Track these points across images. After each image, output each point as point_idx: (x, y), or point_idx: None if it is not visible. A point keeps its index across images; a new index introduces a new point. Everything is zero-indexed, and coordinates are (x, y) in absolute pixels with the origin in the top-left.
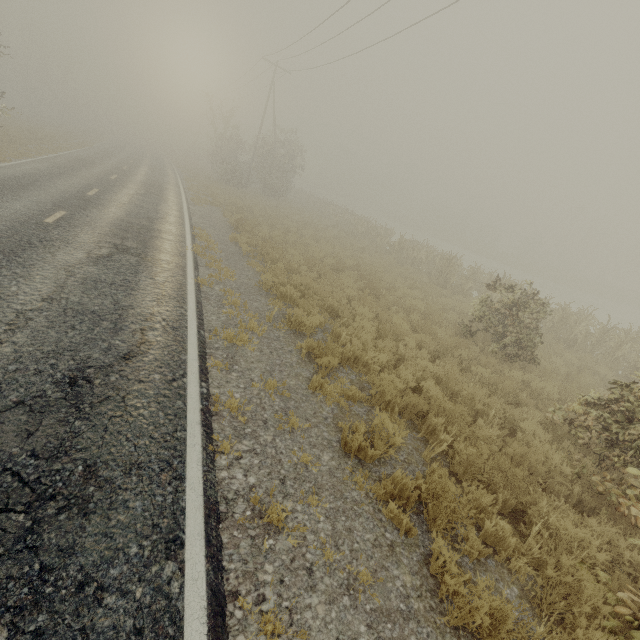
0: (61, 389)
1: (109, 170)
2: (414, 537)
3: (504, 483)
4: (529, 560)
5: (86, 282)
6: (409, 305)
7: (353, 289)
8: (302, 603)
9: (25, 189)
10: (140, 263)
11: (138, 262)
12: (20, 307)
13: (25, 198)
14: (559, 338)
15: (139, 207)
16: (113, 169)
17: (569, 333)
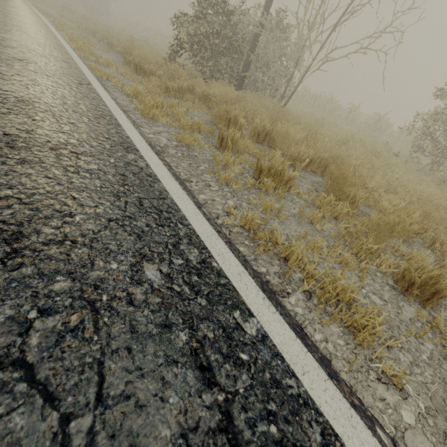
0: None
1: None
2: None
3: None
4: None
5: None
6: None
7: None
8: None
9: None
10: None
11: None
12: None
13: None
14: None
15: None
16: None
17: None
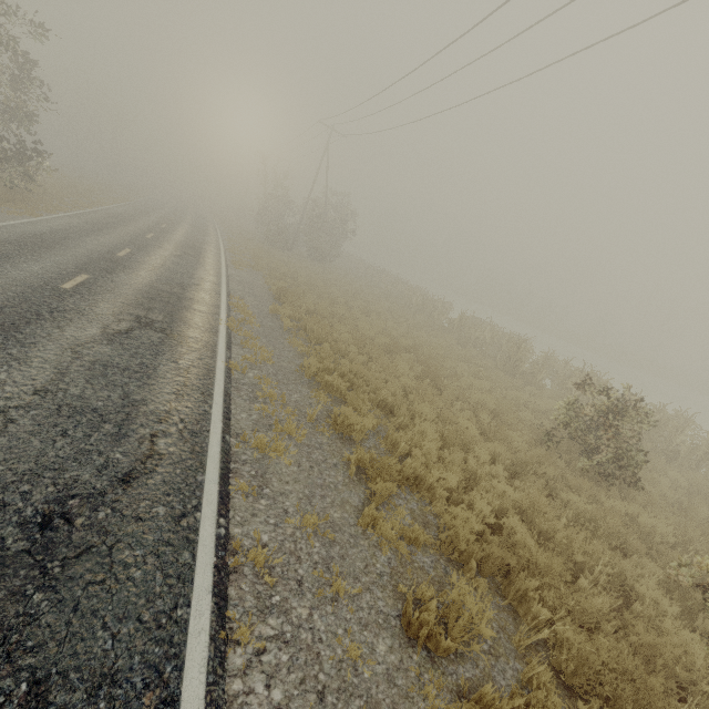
0: (27, 535)
1: (146, 228)
2: None
3: (634, 698)
4: None
5: (94, 367)
6: (476, 400)
7: (409, 377)
8: None
9: (49, 248)
10: (163, 341)
11: (161, 340)
12: (3, 403)
13: (46, 258)
14: (656, 448)
15: (172, 271)
16: (151, 227)
17: (668, 442)
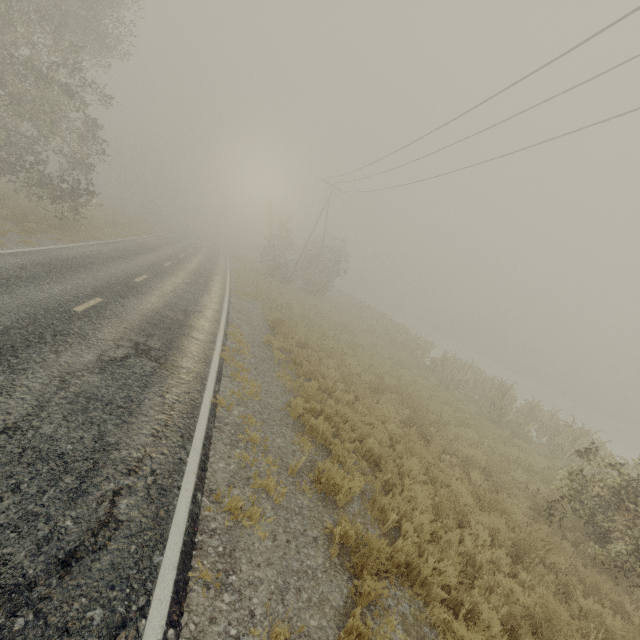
0: None
1: (166, 257)
2: None
3: None
4: None
5: (77, 399)
6: (465, 454)
7: (395, 421)
8: None
9: (75, 271)
10: (155, 371)
11: (153, 369)
12: None
13: (69, 281)
14: None
15: (180, 297)
16: (170, 256)
17: None
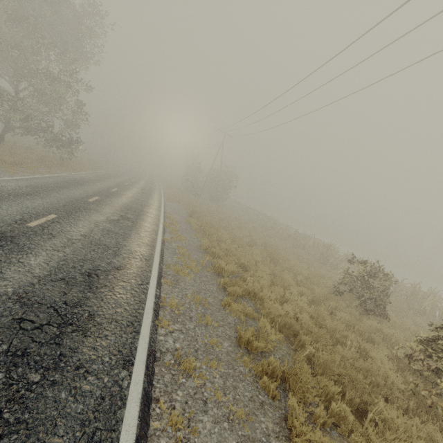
0: (83, 277)
1: (124, 180)
2: (279, 403)
3: (351, 385)
4: (366, 441)
5: (104, 230)
6: (297, 270)
7: (259, 257)
8: (197, 418)
9: (81, 185)
10: (133, 226)
11: (132, 225)
12: (70, 237)
13: (80, 189)
14: (412, 308)
15: (137, 199)
16: (126, 180)
17: (420, 305)
